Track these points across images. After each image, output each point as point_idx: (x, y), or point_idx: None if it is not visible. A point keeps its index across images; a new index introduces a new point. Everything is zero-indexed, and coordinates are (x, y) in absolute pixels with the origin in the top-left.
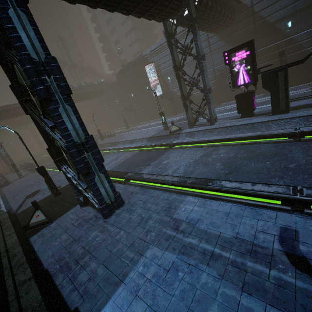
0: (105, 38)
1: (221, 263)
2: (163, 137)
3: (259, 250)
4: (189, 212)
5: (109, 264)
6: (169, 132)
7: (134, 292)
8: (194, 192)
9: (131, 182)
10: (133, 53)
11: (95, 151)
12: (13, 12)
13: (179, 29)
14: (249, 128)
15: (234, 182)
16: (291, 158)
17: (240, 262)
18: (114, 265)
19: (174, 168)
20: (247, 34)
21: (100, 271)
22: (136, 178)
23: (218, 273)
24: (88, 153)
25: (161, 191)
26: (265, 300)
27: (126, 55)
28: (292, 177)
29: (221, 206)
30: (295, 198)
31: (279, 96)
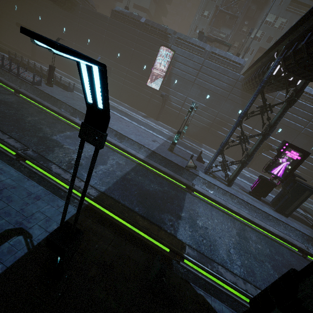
0: None
1: None
2: (173, 165)
3: None
4: None
5: None
6: (187, 166)
7: None
8: None
9: (188, 266)
10: (137, 3)
11: None
12: None
13: (219, 50)
14: (264, 217)
15: None
16: None
17: None
18: None
19: (224, 248)
20: (257, 112)
21: None
22: (212, 272)
23: None
24: None
25: None
26: None
27: None
28: None
29: None
30: None
31: (293, 204)
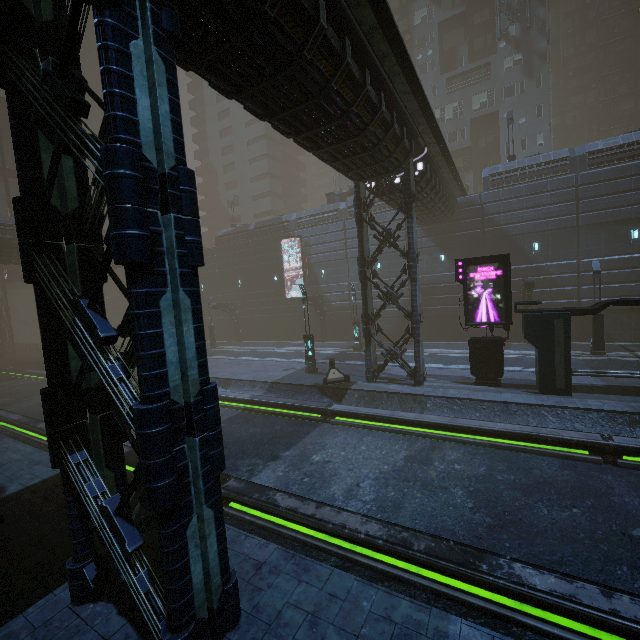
0: (210, 173)
1: None
2: (305, 389)
3: None
4: None
5: None
6: (324, 381)
7: None
8: (432, 581)
9: (232, 509)
10: (257, 211)
11: (213, 435)
12: (141, 49)
13: None
14: (500, 412)
15: (547, 571)
16: (623, 508)
17: None
18: None
19: (347, 482)
20: (471, 241)
21: None
22: (255, 501)
23: None
24: (193, 439)
25: (357, 578)
26: None
27: (242, 210)
28: None
29: None
30: None
31: (554, 360)
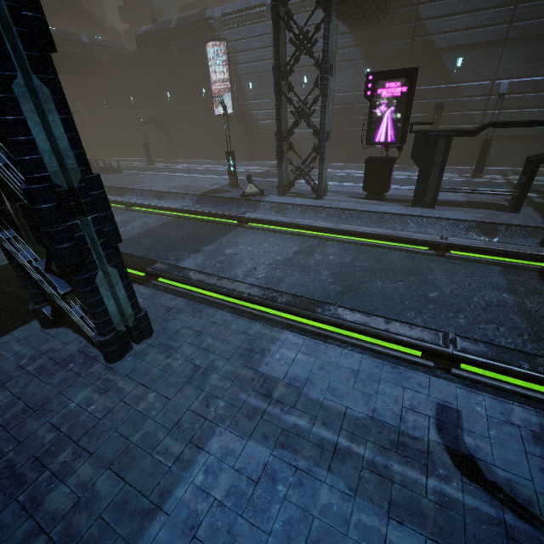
0: None
1: (351, 467)
2: (226, 201)
3: (409, 442)
4: (290, 364)
5: (127, 470)
6: (242, 194)
7: (189, 531)
8: (287, 319)
9: (160, 282)
10: (181, 2)
11: (104, 216)
12: None
13: None
14: (376, 220)
15: (358, 312)
16: (432, 282)
17: (381, 464)
18: (138, 472)
19: (248, 266)
20: (399, 54)
21: (104, 485)
22: (174, 276)
23: (348, 485)
24: (86, 218)
25: (232, 315)
26: (424, 531)
27: None
28: (433, 314)
29: (344, 357)
30: (446, 351)
31: (429, 178)
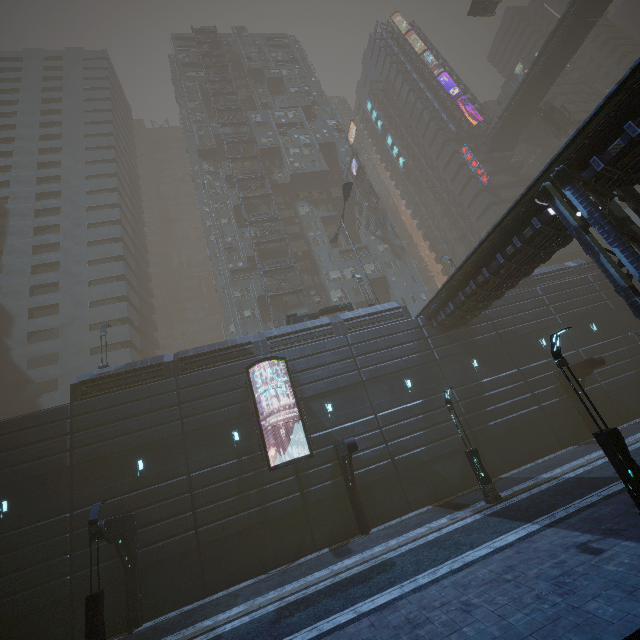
0: None
1: None
2: None
3: None
4: None
5: None
6: None
7: None
8: None
9: None
10: None
11: None
12: None
13: (352, 312)
14: None
15: None
16: None
17: None
18: None
19: None
20: (493, 343)
21: None
22: None
23: None
24: None
25: None
26: None
27: (64, 370)
28: None
29: None
30: None
31: None
